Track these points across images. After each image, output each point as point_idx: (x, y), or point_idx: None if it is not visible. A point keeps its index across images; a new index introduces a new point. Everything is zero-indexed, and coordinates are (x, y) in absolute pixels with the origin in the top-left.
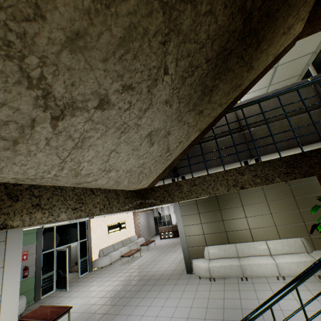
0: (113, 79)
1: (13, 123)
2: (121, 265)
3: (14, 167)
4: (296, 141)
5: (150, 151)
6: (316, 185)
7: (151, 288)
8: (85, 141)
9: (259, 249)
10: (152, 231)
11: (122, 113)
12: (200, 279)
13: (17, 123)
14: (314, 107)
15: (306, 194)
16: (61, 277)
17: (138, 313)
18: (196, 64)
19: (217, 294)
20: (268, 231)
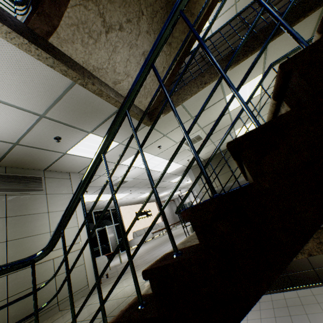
0: (123, 16)
1: (96, 32)
2: (153, 240)
3: (95, 55)
4: None
5: None
6: None
7: (181, 235)
8: (116, 48)
9: None
10: (177, 219)
11: (128, 35)
12: None
13: (97, 32)
14: (241, 30)
15: None
16: (106, 250)
17: None
18: (156, 10)
19: None
20: None
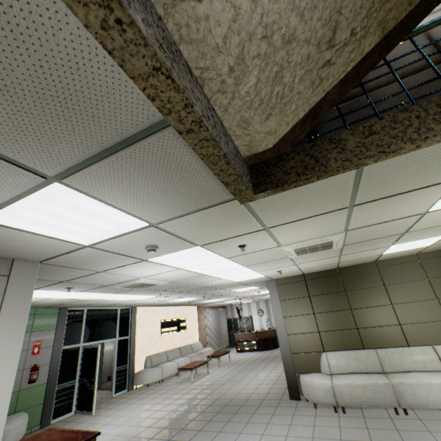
0: None
1: None
2: (177, 383)
3: None
4: None
5: None
6: None
7: (231, 418)
8: None
9: (422, 359)
10: (223, 340)
11: None
12: (317, 408)
13: None
14: None
15: None
16: (86, 390)
17: None
18: None
19: (355, 433)
20: (435, 329)
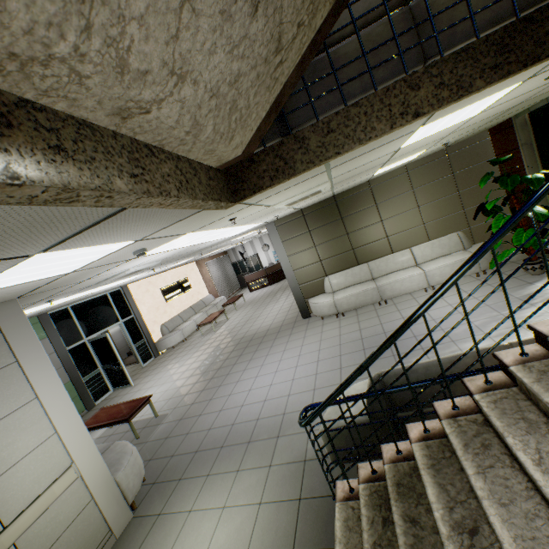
0: None
1: None
2: (201, 337)
3: None
4: (509, 5)
5: (250, 36)
6: (486, 146)
7: (258, 348)
8: None
9: (401, 261)
10: (234, 285)
11: None
12: (324, 319)
13: None
14: None
15: (471, 164)
16: (114, 372)
17: (250, 376)
18: None
19: (350, 328)
20: (414, 234)
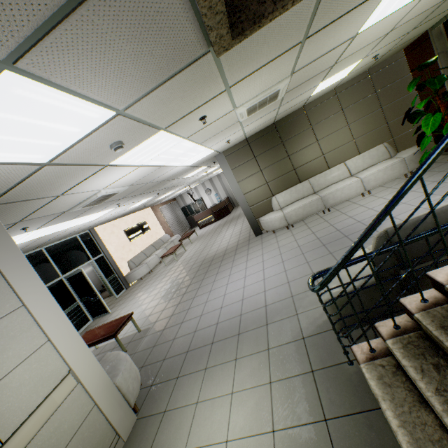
0: None
1: None
2: (165, 267)
3: None
4: None
5: None
6: (402, 64)
7: (221, 264)
8: None
9: (338, 174)
10: (185, 226)
11: None
12: (275, 233)
13: None
14: None
15: (390, 82)
16: (92, 303)
17: (220, 285)
18: None
19: (303, 233)
20: (346, 149)
